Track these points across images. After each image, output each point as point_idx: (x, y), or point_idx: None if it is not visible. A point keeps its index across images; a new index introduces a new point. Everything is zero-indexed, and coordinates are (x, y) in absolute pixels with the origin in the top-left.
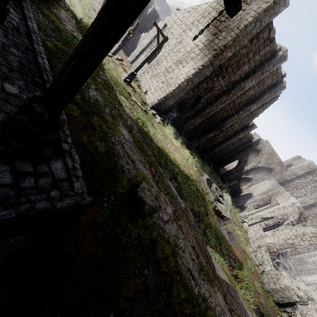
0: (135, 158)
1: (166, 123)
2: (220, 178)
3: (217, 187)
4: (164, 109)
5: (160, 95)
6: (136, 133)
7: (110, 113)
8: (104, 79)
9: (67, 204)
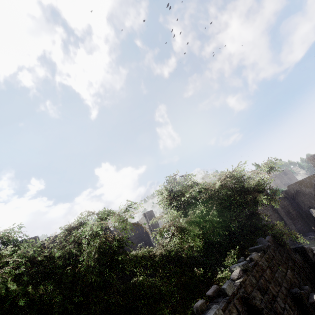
0: None
1: None
2: None
3: None
4: None
5: None
6: None
7: None
8: None
9: None
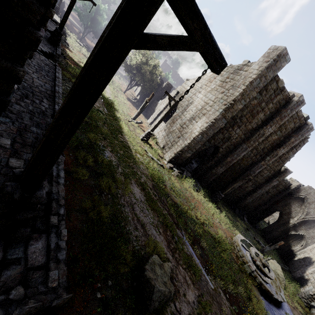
0: (147, 220)
1: (184, 175)
2: (260, 235)
3: (257, 252)
4: (182, 162)
5: (177, 149)
6: (150, 191)
7: (123, 172)
8: (121, 141)
9: (29, 309)
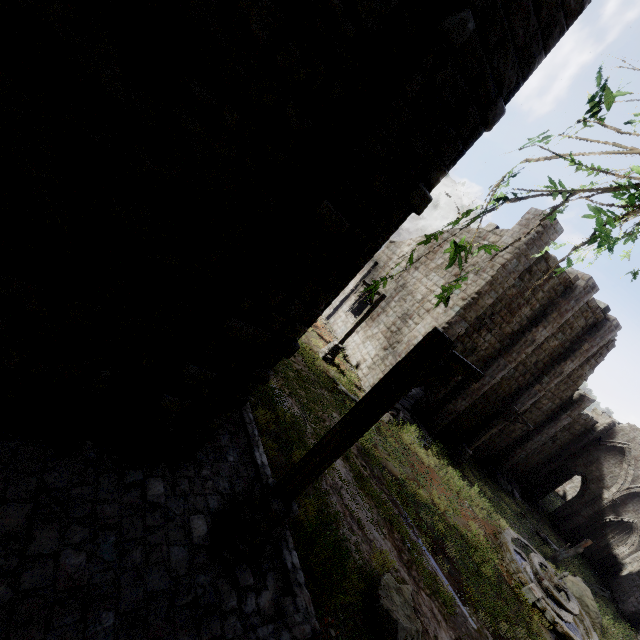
0: (363, 515)
1: (401, 418)
2: (548, 524)
3: (543, 562)
4: None
5: (384, 372)
6: (356, 460)
7: (314, 432)
8: (297, 369)
9: None
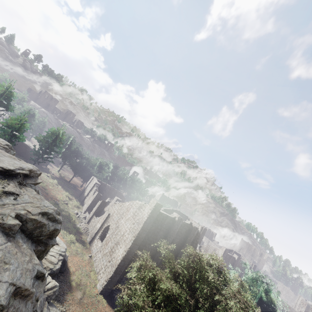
0: None
1: None
2: None
3: None
4: None
5: None
6: None
7: None
8: None
9: None
